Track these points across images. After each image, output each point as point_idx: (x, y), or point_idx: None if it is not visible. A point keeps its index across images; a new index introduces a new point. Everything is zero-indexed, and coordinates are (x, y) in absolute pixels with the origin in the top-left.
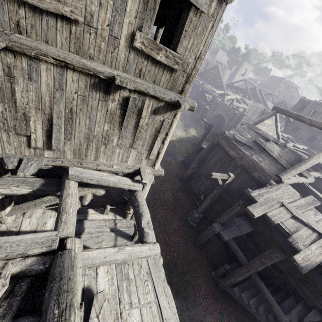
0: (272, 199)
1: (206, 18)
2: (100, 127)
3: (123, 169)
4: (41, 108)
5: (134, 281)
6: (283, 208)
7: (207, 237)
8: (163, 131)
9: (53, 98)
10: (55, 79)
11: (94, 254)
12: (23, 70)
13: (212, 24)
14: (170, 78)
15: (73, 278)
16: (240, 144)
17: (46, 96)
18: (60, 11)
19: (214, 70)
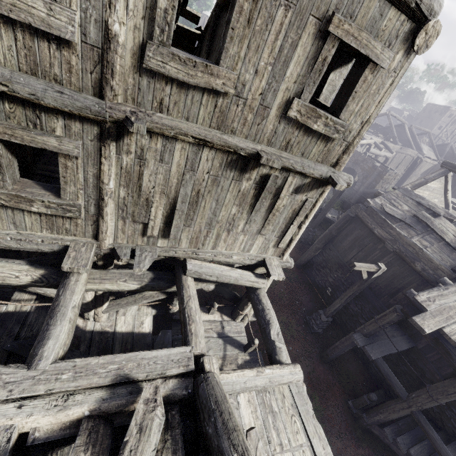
0: (449, 308)
1: (384, 74)
2: (227, 210)
3: (243, 260)
4: (165, 192)
5: (280, 415)
6: None
7: (341, 351)
8: (302, 213)
9: (181, 180)
10: (188, 159)
11: (234, 378)
12: (156, 152)
13: (391, 80)
14: (324, 148)
15: (233, 413)
16: (392, 219)
17: (173, 179)
18: (211, 85)
19: None
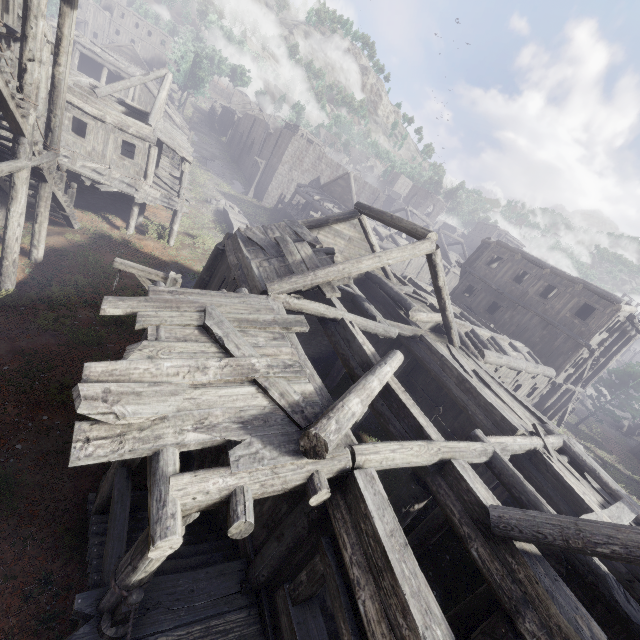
0: (192, 302)
1: None
2: None
3: None
4: None
5: None
6: (198, 314)
7: None
8: None
9: None
10: None
11: None
12: None
13: None
14: None
15: None
16: (251, 244)
17: None
18: None
19: (343, 180)
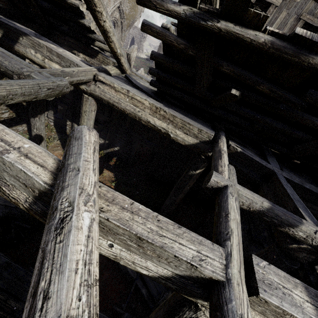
0: None
1: None
2: None
3: None
4: None
5: None
6: None
7: None
8: None
9: None
10: None
11: None
12: None
13: None
14: None
15: None
16: None
17: None
18: None
19: None
